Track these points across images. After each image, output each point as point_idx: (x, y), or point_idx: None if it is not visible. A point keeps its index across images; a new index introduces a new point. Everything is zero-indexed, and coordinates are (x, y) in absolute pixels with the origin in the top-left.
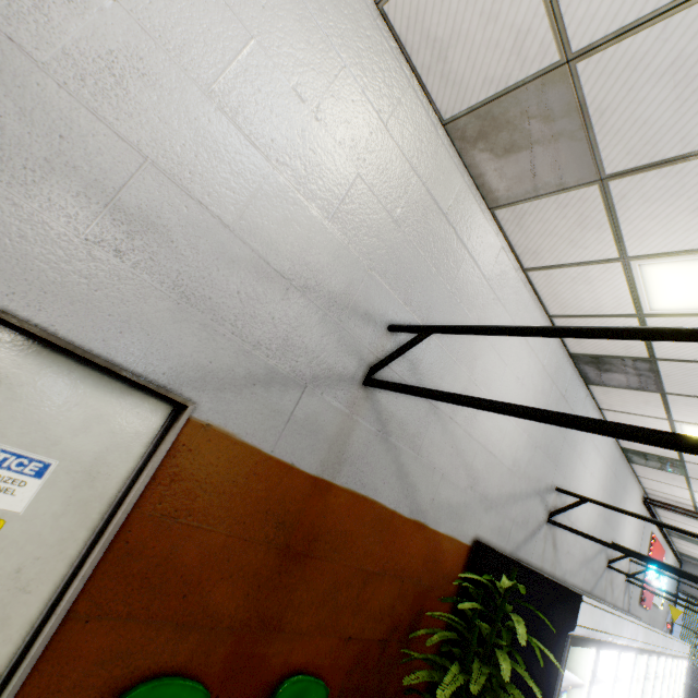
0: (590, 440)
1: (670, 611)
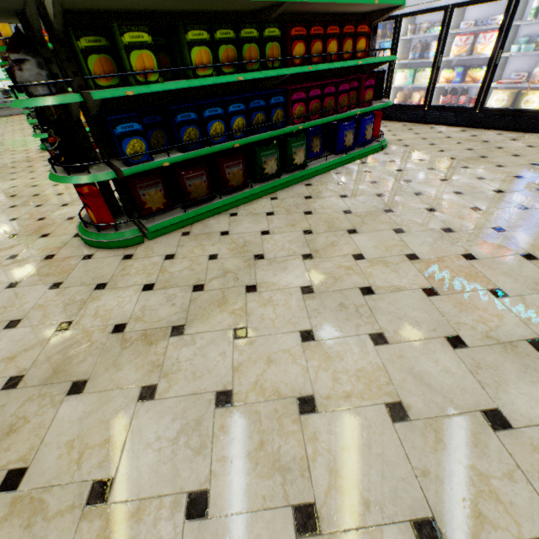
0: None
1: None
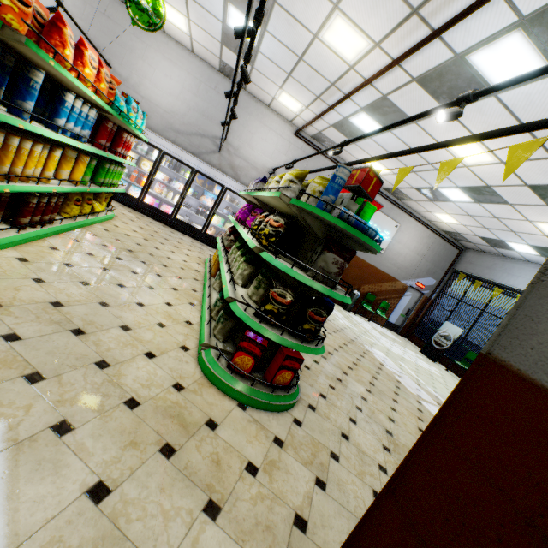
0: (157, 52)
1: (428, 278)
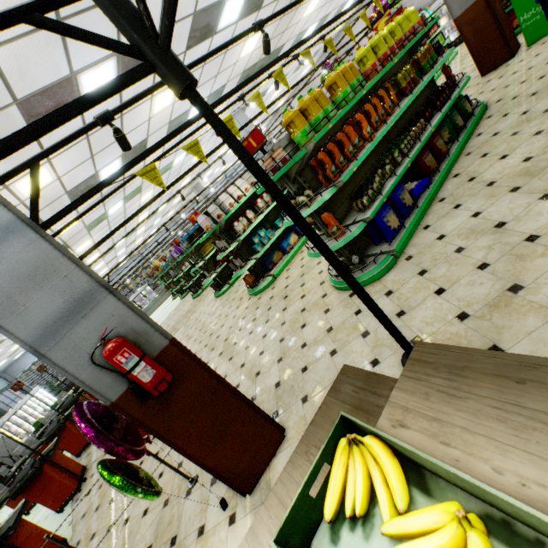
0: None
1: None
